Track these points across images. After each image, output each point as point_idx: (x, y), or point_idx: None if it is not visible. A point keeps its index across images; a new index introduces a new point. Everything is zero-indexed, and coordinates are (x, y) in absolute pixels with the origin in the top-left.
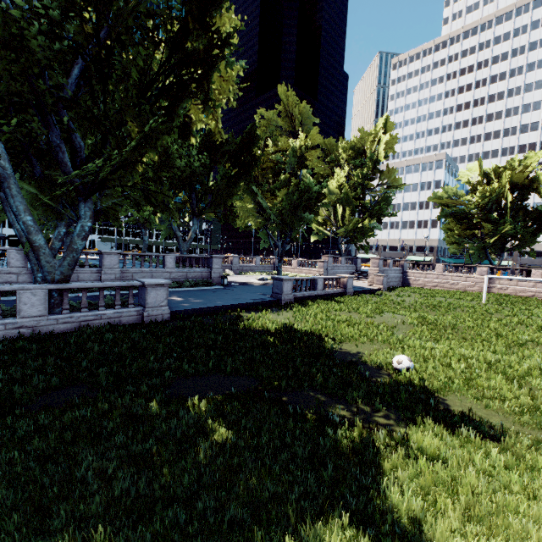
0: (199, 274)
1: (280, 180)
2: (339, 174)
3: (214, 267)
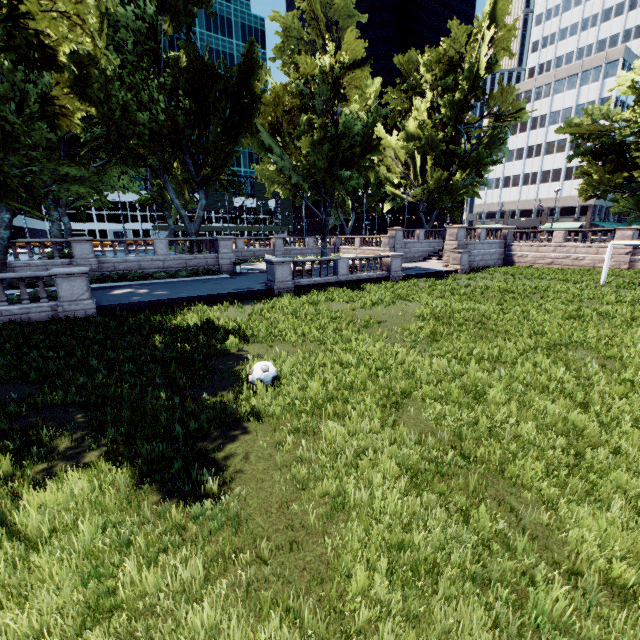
0: (203, 262)
1: (303, 125)
2: (419, 106)
3: (222, 251)
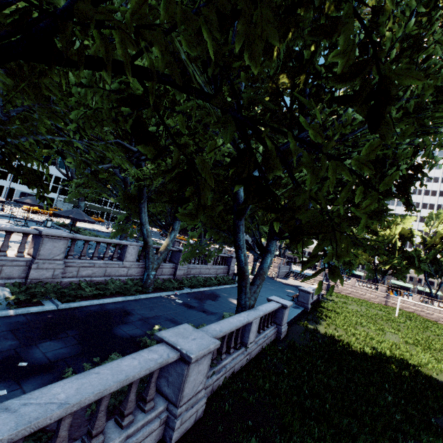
0: (222, 271)
1: None
2: None
3: (231, 265)
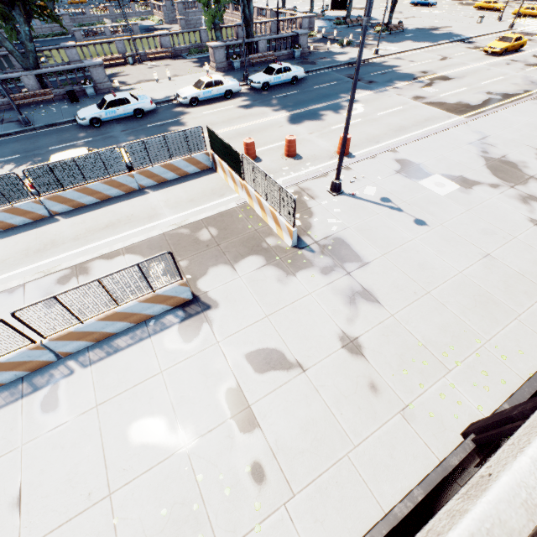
0: (59, 28)
1: None
2: None
3: (66, 22)
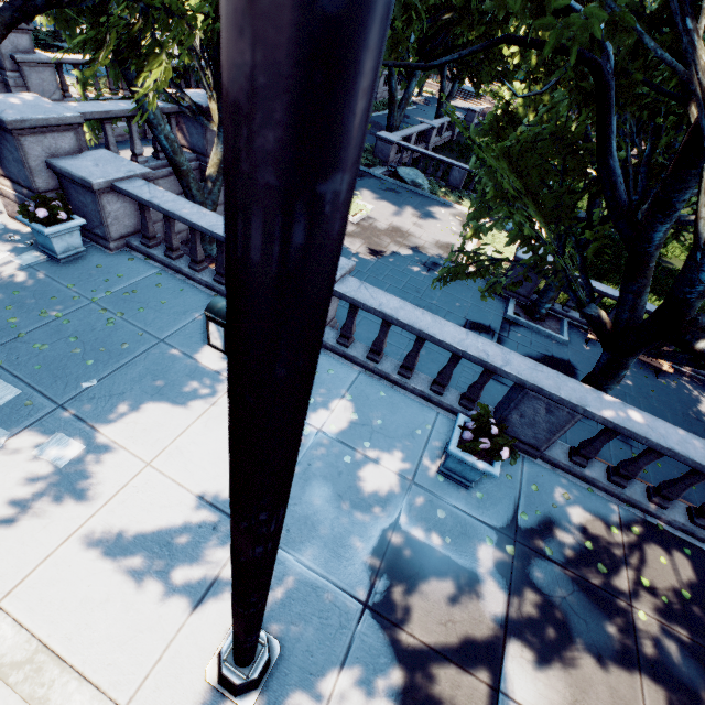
0: (400, 93)
1: None
2: None
3: None
